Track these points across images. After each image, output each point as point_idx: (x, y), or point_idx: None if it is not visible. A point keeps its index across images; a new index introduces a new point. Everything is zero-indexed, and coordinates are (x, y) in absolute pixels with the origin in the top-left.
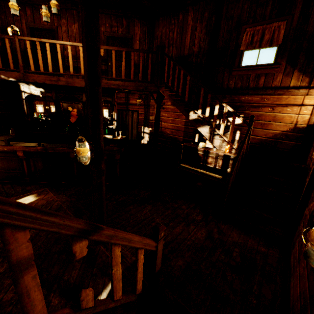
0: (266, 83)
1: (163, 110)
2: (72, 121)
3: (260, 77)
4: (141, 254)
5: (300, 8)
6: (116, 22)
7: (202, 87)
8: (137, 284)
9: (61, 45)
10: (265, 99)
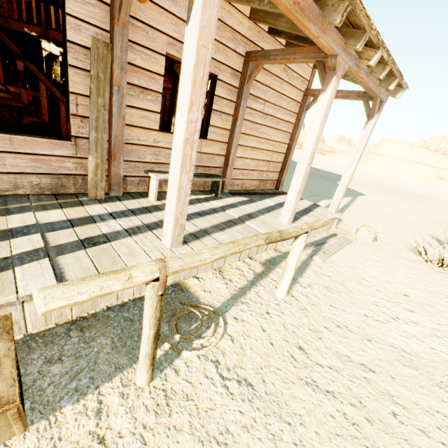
0: None
1: None
2: None
3: None
4: (63, 107)
5: None
6: None
7: None
8: (62, 128)
9: None
10: None
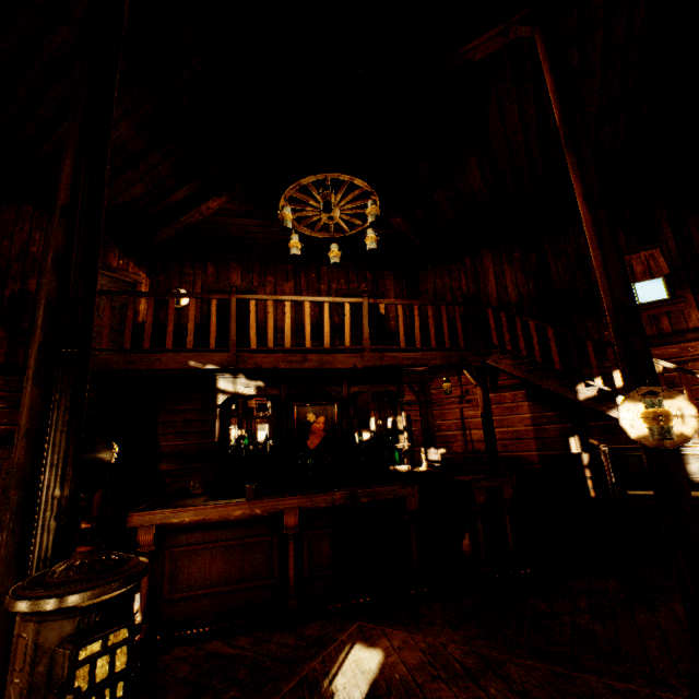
0: (676, 325)
1: (468, 404)
2: (311, 445)
3: (658, 319)
4: None
5: (671, 234)
6: (356, 276)
7: (588, 340)
8: None
9: (261, 314)
10: (689, 348)
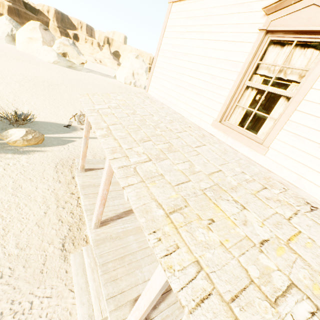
0: None
1: None
2: None
3: None
4: None
5: None
6: None
7: None
8: None
9: None
10: None
